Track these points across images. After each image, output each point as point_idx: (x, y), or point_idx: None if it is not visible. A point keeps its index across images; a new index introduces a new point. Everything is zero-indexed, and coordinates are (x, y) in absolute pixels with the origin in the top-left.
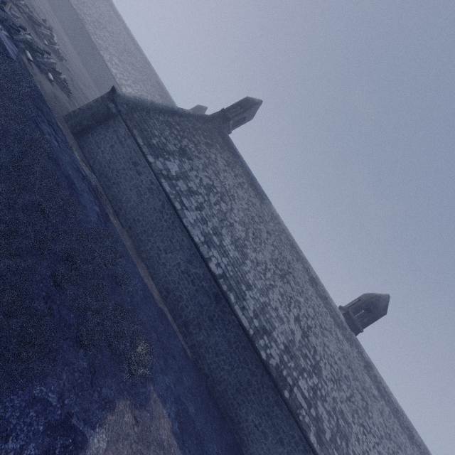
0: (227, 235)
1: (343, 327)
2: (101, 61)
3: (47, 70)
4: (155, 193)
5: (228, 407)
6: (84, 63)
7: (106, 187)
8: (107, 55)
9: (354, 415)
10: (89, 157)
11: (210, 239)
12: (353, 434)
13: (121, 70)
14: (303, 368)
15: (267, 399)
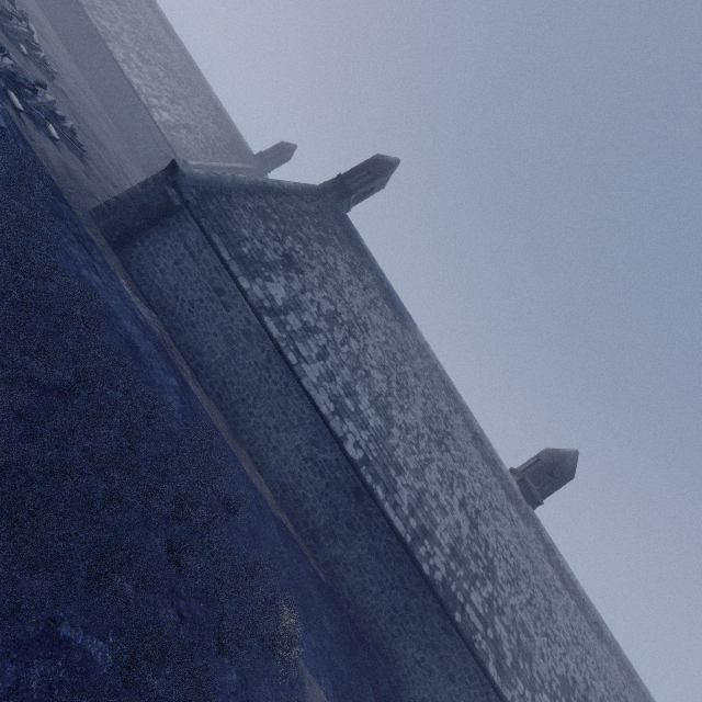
0: (364, 393)
1: (518, 500)
2: (110, 61)
3: (43, 117)
4: (255, 339)
5: (379, 642)
6: (80, 64)
7: (174, 330)
8: (120, 49)
9: (536, 623)
10: (140, 281)
11: (342, 405)
12: (537, 649)
13: (147, 79)
14: (475, 574)
15: (432, 626)
